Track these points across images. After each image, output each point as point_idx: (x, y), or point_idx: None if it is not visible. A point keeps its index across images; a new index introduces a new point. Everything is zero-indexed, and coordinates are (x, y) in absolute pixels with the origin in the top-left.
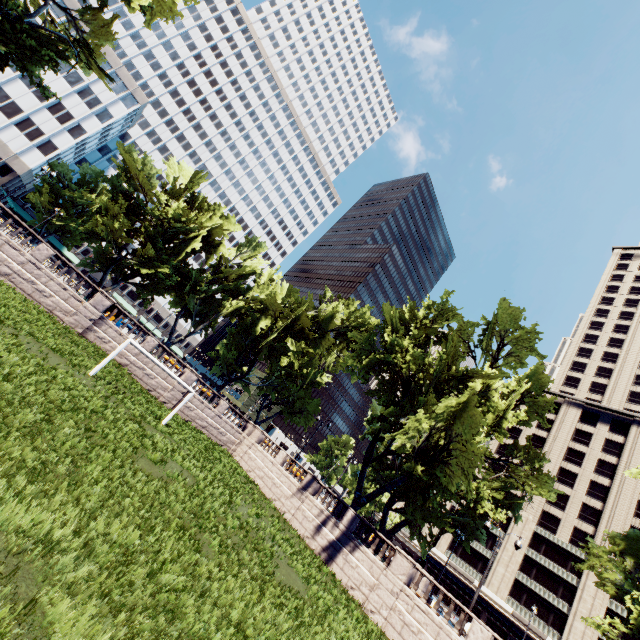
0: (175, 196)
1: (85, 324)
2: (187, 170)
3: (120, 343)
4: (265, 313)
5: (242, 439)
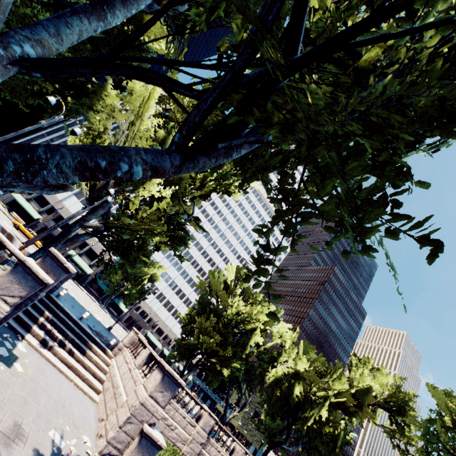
0: (231, 292)
1: (197, 450)
2: (233, 267)
3: None
4: (299, 379)
5: None
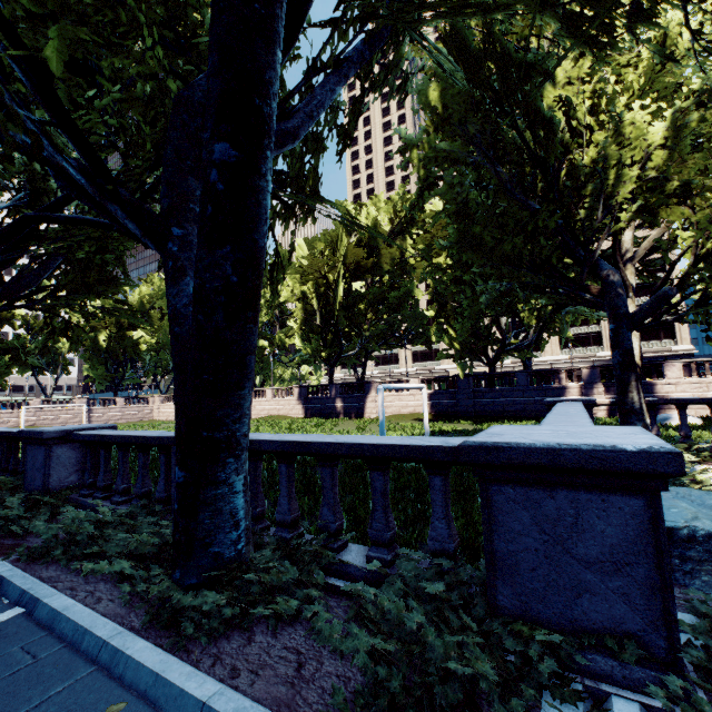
0: None
1: None
2: None
3: (17, 417)
4: (96, 330)
5: (152, 408)
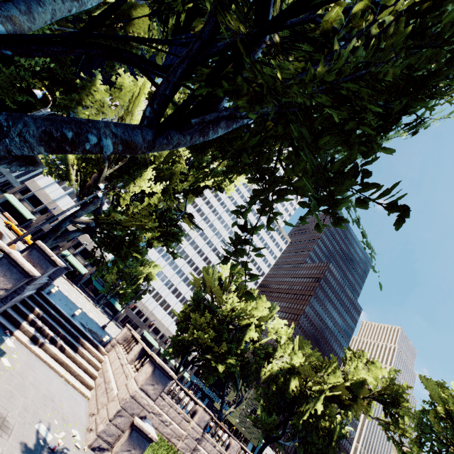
0: (225, 288)
1: (192, 445)
2: (228, 264)
3: None
4: (295, 374)
5: None
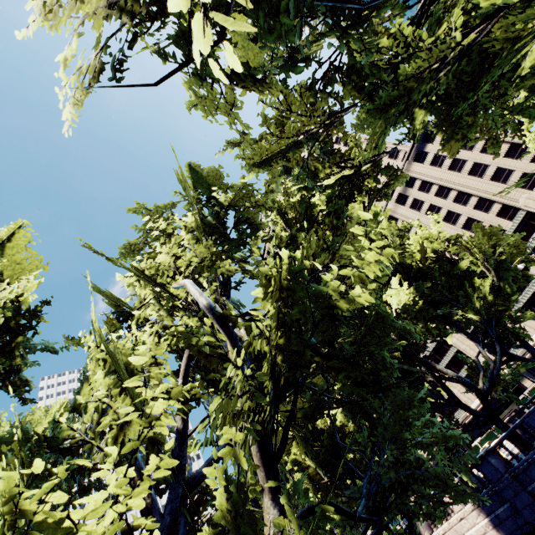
0: None
1: None
2: None
3: None
4: None
5: None
